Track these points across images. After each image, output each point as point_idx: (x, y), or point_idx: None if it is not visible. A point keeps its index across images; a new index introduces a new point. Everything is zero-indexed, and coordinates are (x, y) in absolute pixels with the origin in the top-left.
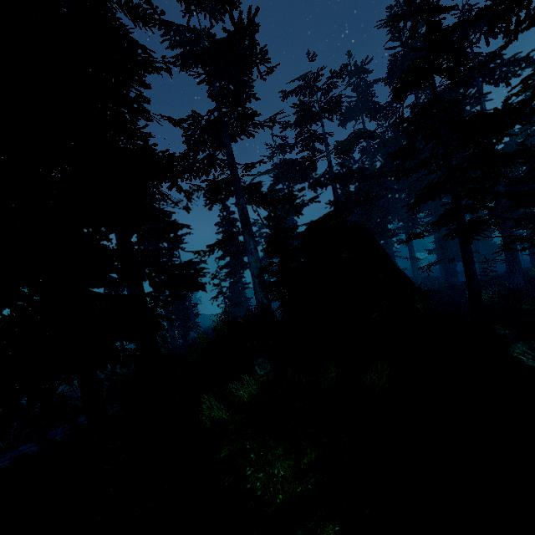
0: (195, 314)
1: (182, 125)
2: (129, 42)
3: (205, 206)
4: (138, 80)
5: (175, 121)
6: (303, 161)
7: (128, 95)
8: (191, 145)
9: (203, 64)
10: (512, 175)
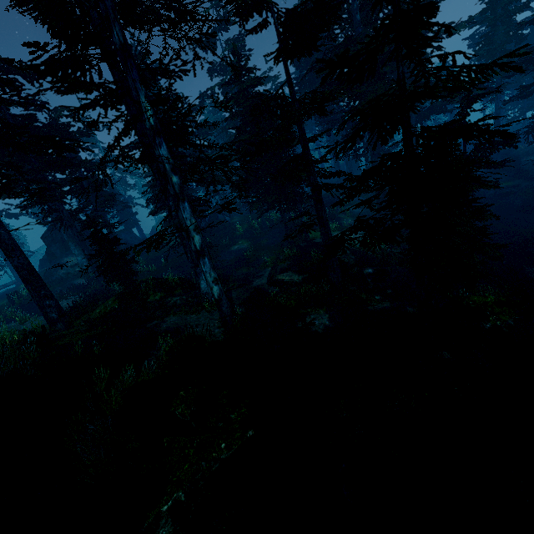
0: None
1: None
2: None
3: None
4: None
5: None
6: None
7: None
8: None
9: None
10: None
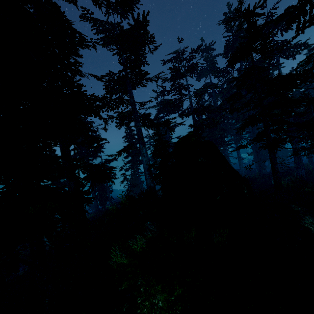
0: (110, 191)
1: (102, 80)
2: (71, 29)
3: (116, 126)
4: (74, 53)
5: (98, 77)
6: (175, 101)
7: (68, 61)
8: (109, 90)
9: (116, 44)
10: (297, 110)
